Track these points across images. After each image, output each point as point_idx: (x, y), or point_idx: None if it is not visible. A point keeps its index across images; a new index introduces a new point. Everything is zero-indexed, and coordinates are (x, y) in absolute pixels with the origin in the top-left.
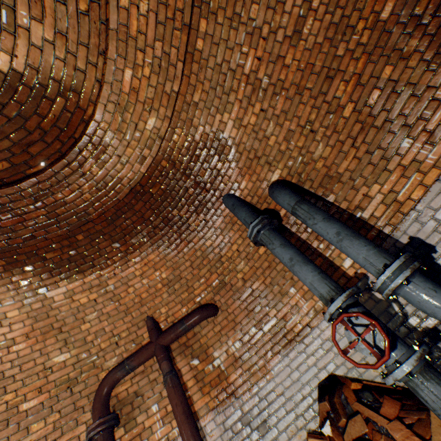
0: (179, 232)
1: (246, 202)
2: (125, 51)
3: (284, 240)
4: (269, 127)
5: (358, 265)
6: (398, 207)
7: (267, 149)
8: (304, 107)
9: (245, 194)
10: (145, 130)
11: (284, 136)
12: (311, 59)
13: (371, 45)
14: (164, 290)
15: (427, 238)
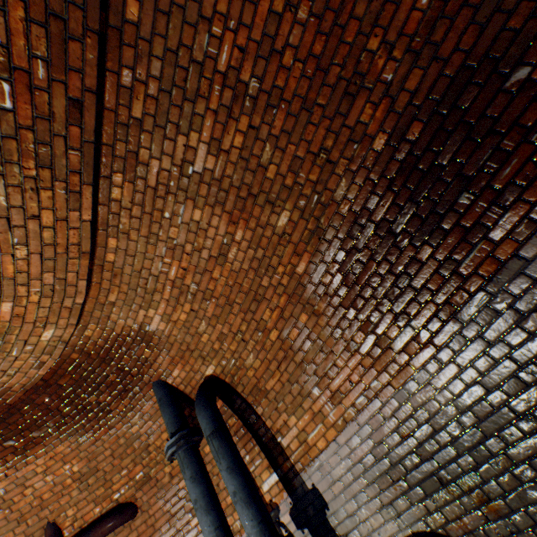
0: (98, 418)
1: (179, 390)
2: (0, 290)
3: (196, 470)
4: (201, 325)
5: (274, 493)
6: (308, 448)
7: (200, 344)
8: (236, 317)
9: (178, 382)
10: (41, 341)
11: (218, 336)
12: (239, 279)
13: (290, 288)
14: (75, 486)
15: (324, 491)
